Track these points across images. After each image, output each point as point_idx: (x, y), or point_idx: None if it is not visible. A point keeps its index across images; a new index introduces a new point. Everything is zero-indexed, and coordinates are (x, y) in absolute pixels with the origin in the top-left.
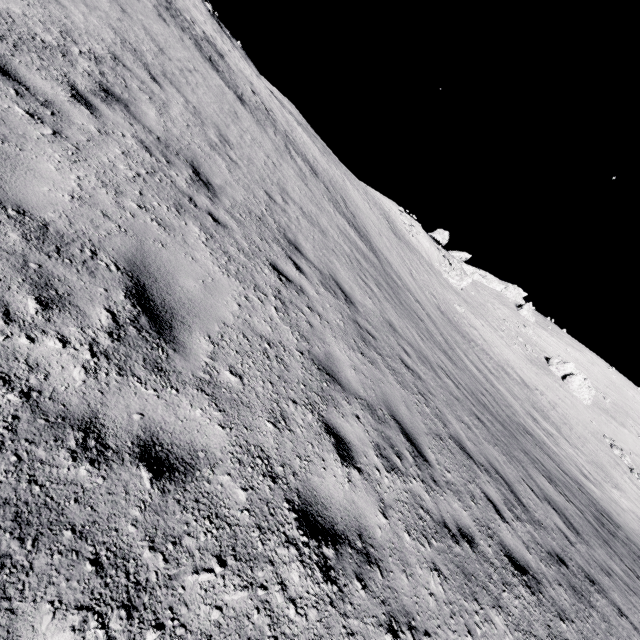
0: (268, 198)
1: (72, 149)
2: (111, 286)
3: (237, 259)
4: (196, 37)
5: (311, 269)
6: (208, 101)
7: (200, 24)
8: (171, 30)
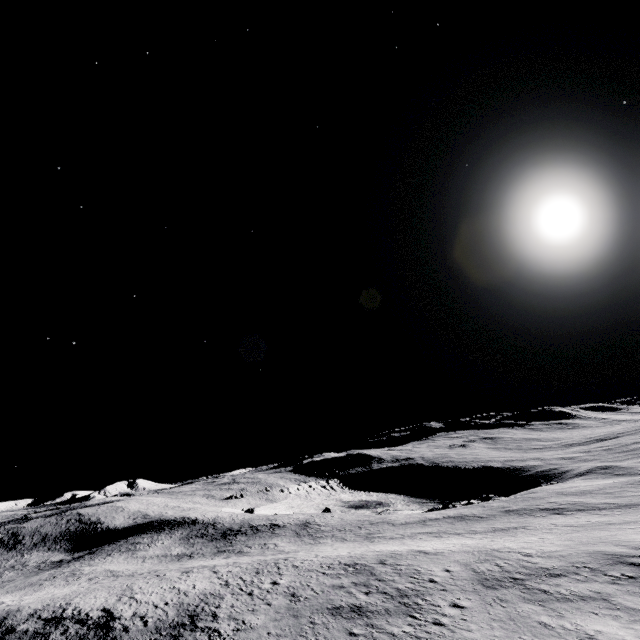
0: None
1: None
2: None
3: None
4: None
5: None
6: None
7: None
8: None
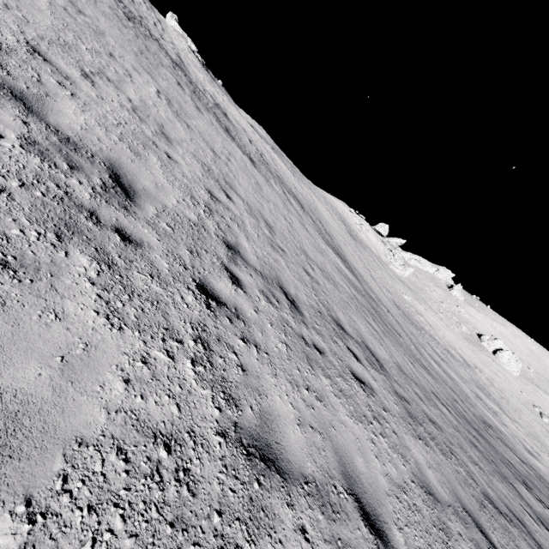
0: (308, 277)
1: (267, 358)
2: (357, 520)
3: (346, 392)
4: (213, 109)
5: (357, 348)
6: (247, 186)
7: (205, 87)
8: (205, 118)
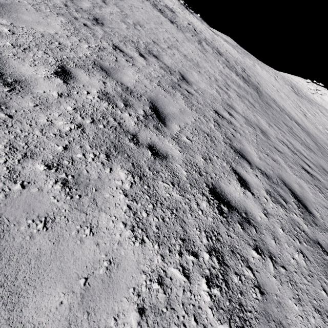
0: (152, 42)
1: None
2: None
3: (83, 33)
4: (156, 4)
5: (158, 62)
6: (141, 16)
7: (167, 3)
8: None
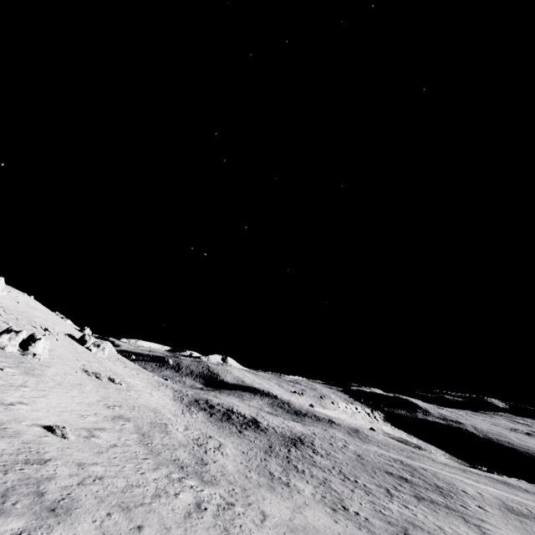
0: None
1: None
2: None
3: None
4: None
5: None
6: None
7: None
8: None
